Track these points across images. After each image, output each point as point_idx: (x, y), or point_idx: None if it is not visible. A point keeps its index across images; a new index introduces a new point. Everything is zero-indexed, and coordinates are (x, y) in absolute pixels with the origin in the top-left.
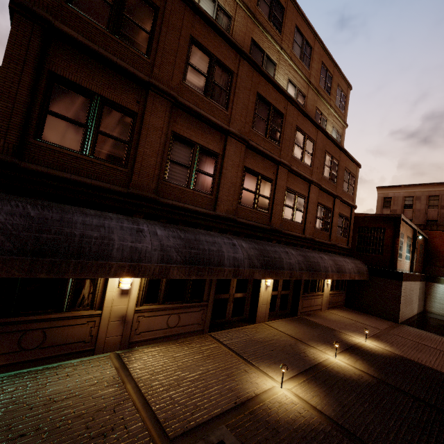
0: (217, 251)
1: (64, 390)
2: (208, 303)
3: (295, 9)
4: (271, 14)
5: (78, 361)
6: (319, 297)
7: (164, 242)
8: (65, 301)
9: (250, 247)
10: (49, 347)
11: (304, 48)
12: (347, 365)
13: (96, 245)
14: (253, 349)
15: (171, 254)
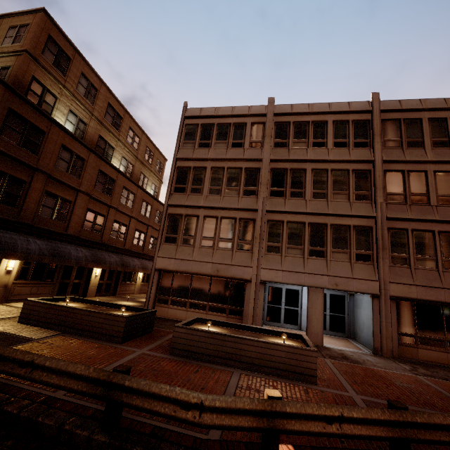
0: (68, 252)
1: None
2: (57, 282)
3: (130, 118)
4: (114, 121)
5: None
6: (133, 285)
7: (41, 246)
8: None
9: (87, 251)
10: None
11: (134, 139)
12: (132, 304)
13: (11, 246)
14: None
15: (44, 252)
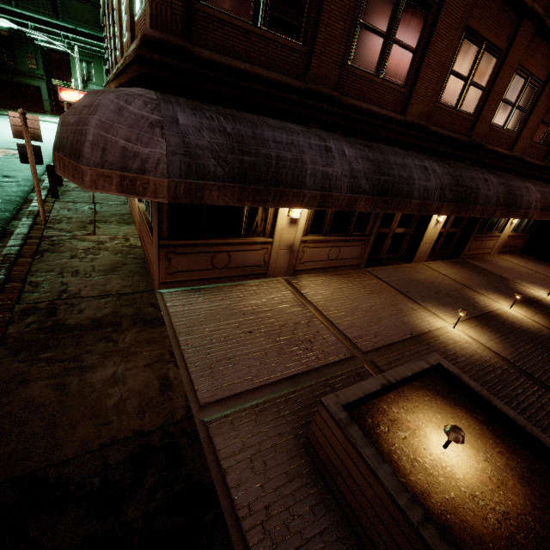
0: (408, 178)
1: (259, 305)
2: (370, 238)
3: None
4: None
5: (256, 282)
6: (494, 239)
7: (354, 166)
8: (242, 227)
9: (444, 172)
10: (233, 268)
11: None
12: (524, 318)
13: (290, 171)
14: (416, 289)
15: (360, 181)
